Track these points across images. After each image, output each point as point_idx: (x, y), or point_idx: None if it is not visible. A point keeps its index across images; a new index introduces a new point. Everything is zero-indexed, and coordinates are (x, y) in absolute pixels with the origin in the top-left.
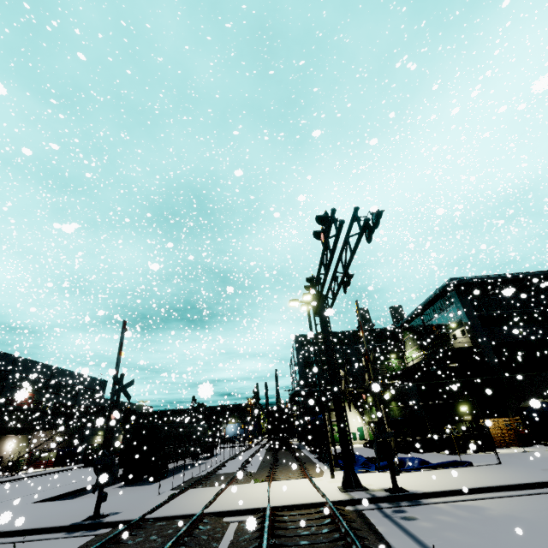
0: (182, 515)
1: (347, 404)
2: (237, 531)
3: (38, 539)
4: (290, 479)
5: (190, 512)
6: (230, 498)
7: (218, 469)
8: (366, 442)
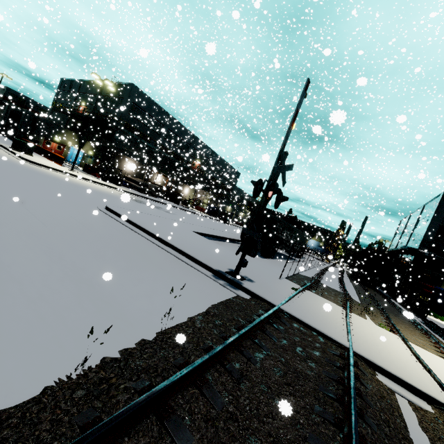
0: (322, 332)
1: None
2: (426, 432)
3: (194, 268)
4: (424, 347)
5: (332, 336)
6: (368, 340)
7: (319, 278)
8: None
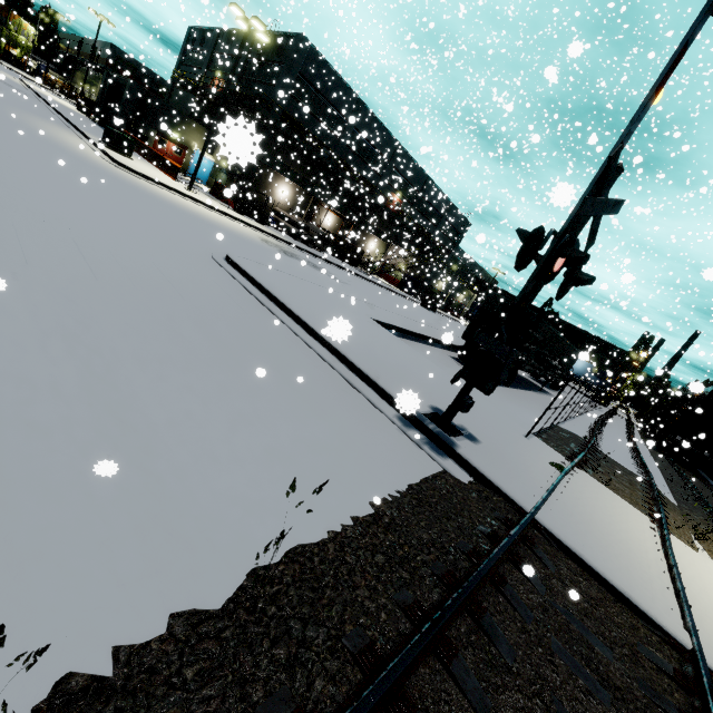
0: (626, 597)
1: None
2: None
3: (364, 396)
4: None
5: (650, 612)
6: None
7: (596, 439)
8: None
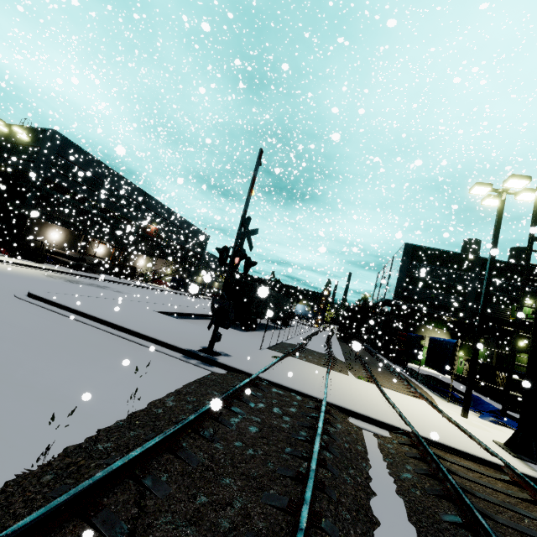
0: (300, 391)
1: (441, 332)
2: (382, 452)
3: (160, 351)
4: (397, 390)
5: (309, 393)
6: (345, 391)
7: (305, 343)
8: (457, 376)
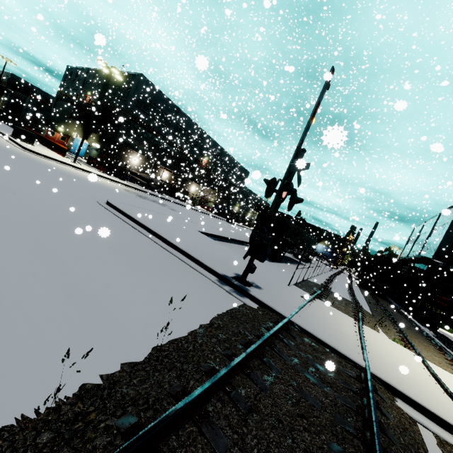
0: (336, 349)
1: None
2: None
3: (198, 271)
4: (441, 366)
5: (347, 354)
6: (384, 358)
7: (328, 285)
8: None
